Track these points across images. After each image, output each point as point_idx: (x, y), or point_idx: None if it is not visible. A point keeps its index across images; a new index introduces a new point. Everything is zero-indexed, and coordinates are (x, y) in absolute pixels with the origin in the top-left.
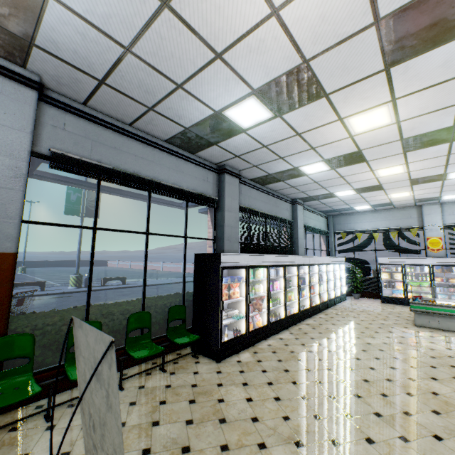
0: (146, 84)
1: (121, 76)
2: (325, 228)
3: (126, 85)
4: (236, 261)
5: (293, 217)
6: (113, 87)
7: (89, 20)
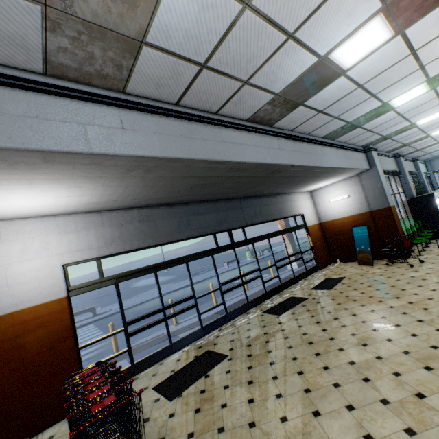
0: (411, 136)
1: (405, 137)
2: (426, 171)
3: (402, 139)
4: (435, 196)
5: (415, 169)
6: (396, 141)
7: (419, 128)
